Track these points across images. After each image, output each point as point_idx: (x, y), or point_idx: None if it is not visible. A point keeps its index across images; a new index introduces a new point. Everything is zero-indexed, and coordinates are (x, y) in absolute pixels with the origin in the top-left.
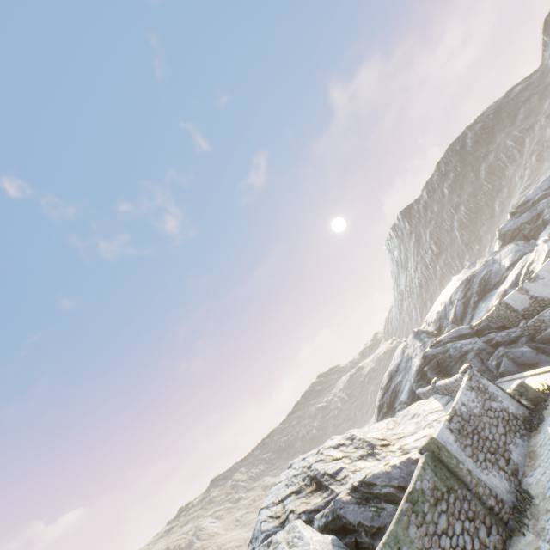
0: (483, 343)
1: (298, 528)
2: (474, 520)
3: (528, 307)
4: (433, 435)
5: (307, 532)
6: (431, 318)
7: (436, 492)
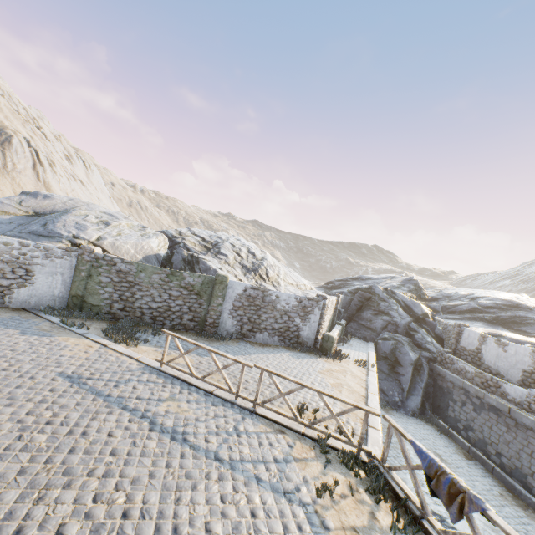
0: (406, 325)
1: (156, 236)
2: (191, 312)
3: (467, 350)
4: (234, 280)
5: (154, 240)
6: (448, 291)
7: (190, 286)
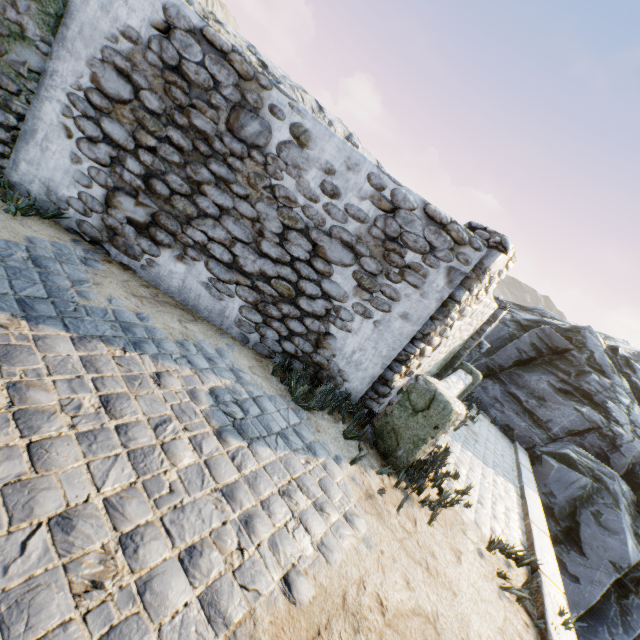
0: None
1: None
2: None
3: None
4: None
5: None
6: None
7: None
